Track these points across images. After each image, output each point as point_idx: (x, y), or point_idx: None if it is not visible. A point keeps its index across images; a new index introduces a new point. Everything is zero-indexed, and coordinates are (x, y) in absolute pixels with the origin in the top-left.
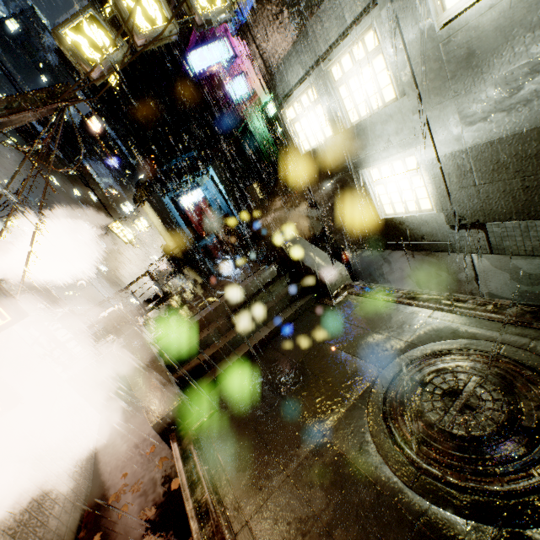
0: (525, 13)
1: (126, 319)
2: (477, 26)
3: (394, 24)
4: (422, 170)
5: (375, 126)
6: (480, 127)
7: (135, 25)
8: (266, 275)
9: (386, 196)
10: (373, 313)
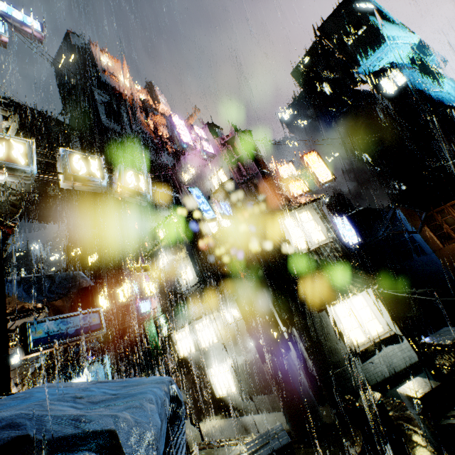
0: (243, 329)
1: None
2: (234, 328)
3: (214, 320)
4: (229, 371)
5: (211, 350)
6: (242, 357)
7: (119, 299)
8: None
9: (218, 383)
10: (210, 454)
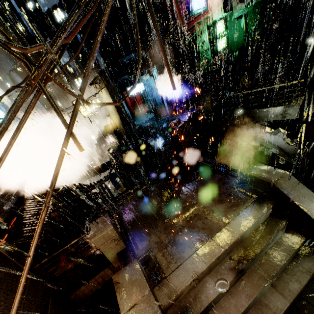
0: None
1: (115, 236)
2: None
3: None
4: None
5: None
6: None
7: None
8: (261, 218)
9: None
10: None
